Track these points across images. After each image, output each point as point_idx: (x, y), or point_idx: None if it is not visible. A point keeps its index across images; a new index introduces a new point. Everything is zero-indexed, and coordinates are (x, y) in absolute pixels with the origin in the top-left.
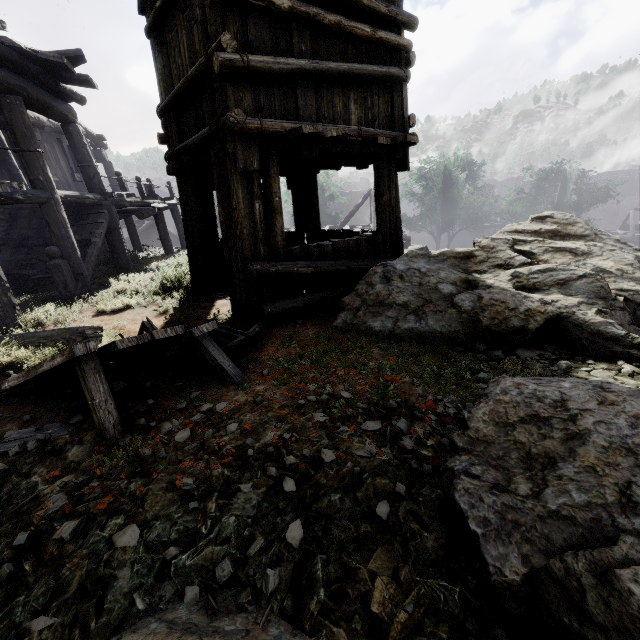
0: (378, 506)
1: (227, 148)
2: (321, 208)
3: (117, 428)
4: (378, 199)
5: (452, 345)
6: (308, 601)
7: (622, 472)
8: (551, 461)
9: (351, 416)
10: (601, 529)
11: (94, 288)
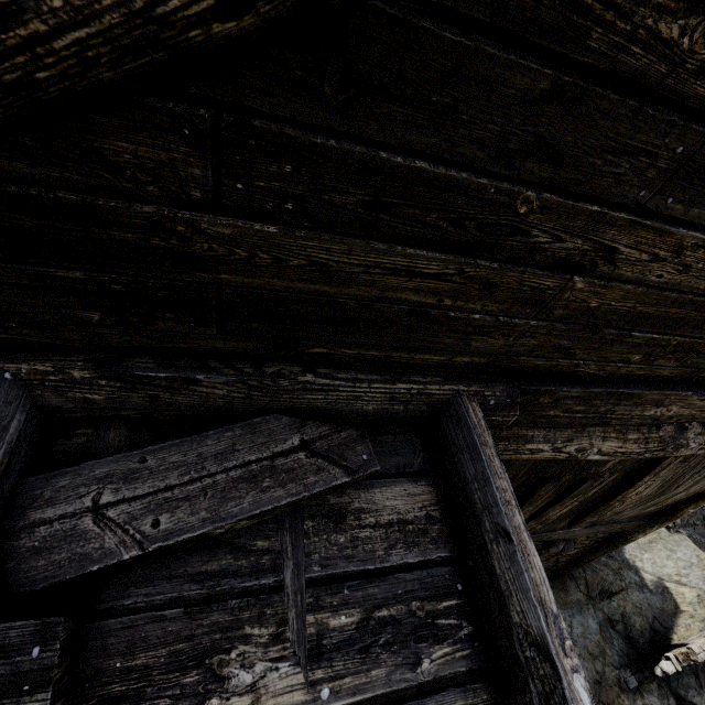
0: None
1: None
2: None
3: None
4: None
5: None
6: None
7: None
8: None
9: None
10: None
11: None
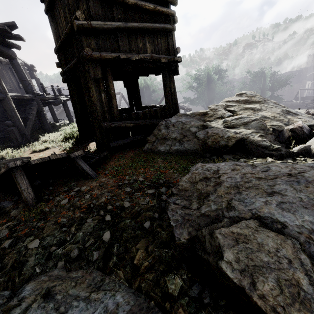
0: (145, 223)
1: (85, 67)
2: (148, 96)
3: (34, 200)
4: (165, 89)
5: (194, 155)
6: (109, 262)
7: (231, 195)
8: (207, 195)
9: (142, 188)
10: (218, 218)
11: (32, 141)
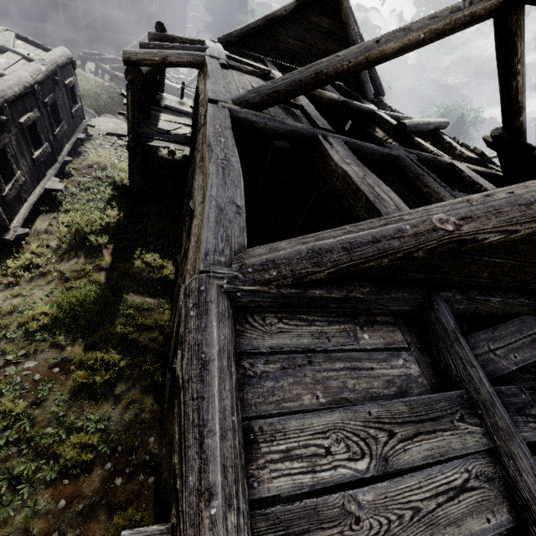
0: None
1: None
2: None
3: None
4: None
5: None
6: None
7: None
8: None
9: None
10: None
11: None
